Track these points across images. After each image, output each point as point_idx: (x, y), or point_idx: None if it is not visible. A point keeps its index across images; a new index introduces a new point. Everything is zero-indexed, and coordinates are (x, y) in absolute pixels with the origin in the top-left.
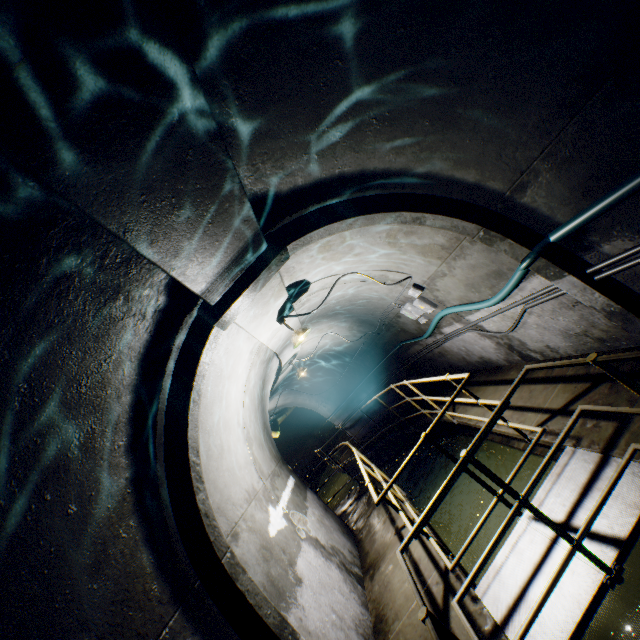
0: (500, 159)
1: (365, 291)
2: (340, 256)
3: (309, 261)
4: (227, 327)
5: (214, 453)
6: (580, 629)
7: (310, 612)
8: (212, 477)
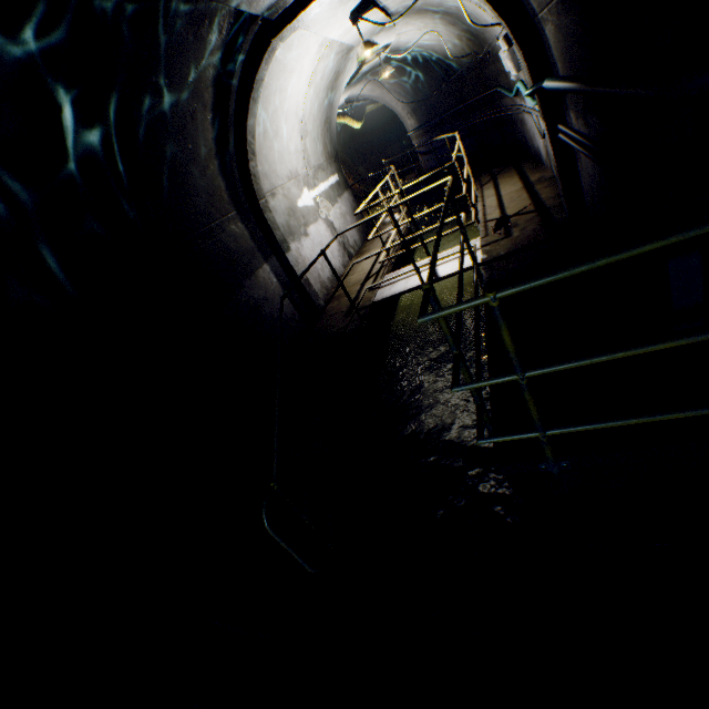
0: None
1: (470, 8)
2: None
3: None
4: (285, 41)
5: (269, 137)
6: (398, 295)
7: (306, 250)
8: (265, 154)
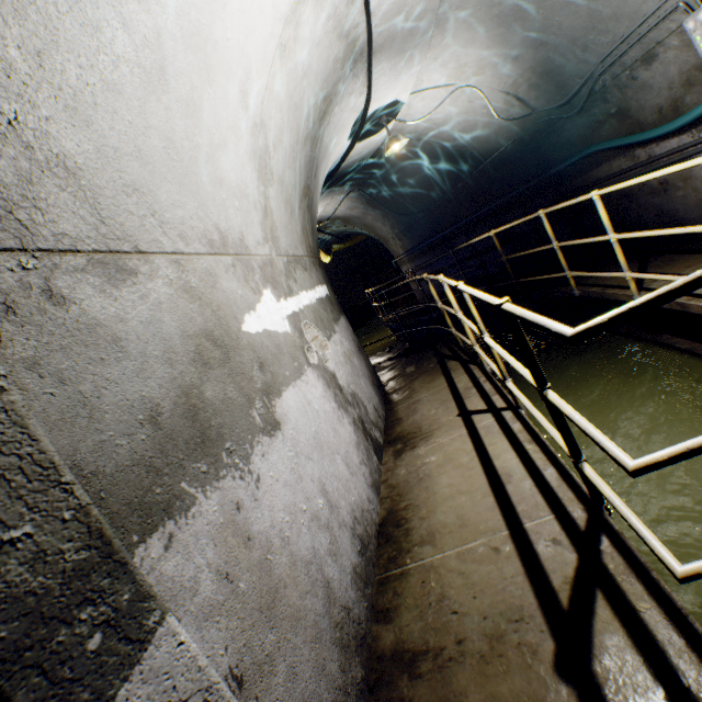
0: None
1: None
2: None
3: None
4: None
5: (109, 33)
6: None
7: (271, 492)
8: (68, 75)
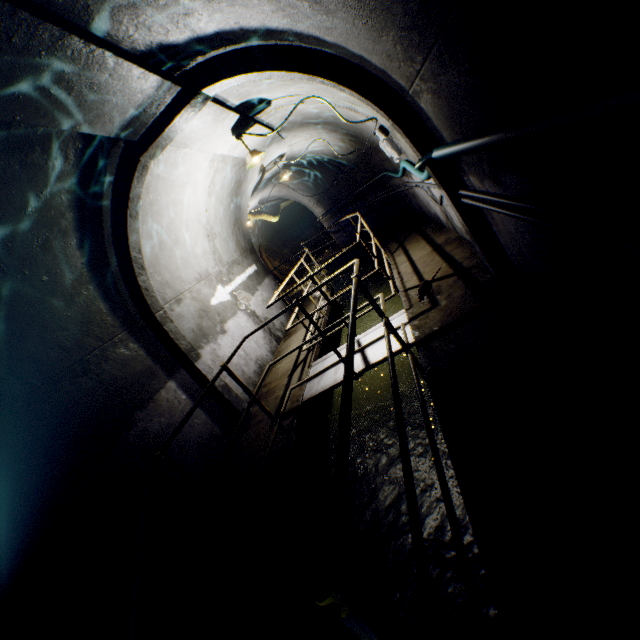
0: (392, 62)
1: (343, 113)
2: (293, 83)
3: (255, 85)
4: (157, 158)
5: (167, 246)
6: (329, 390)
7: (224, 348)
8: (164, 263)
